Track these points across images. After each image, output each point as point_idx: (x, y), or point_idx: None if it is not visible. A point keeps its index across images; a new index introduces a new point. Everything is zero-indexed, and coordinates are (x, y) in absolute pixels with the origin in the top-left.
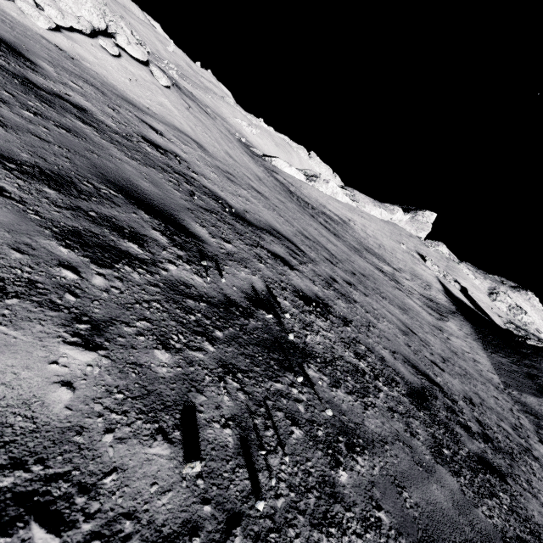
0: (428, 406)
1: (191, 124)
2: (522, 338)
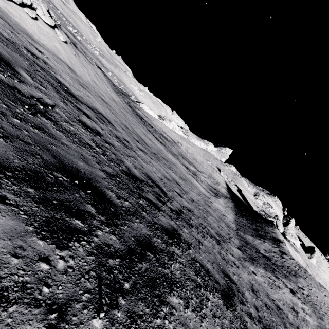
0: (136, 181)
1: (72, 60)
2: (260, 214)
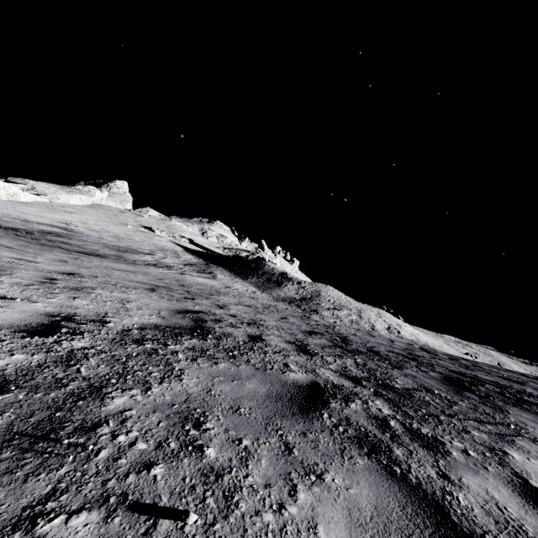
0: (348, 349)
1: None
2: (245, 258)
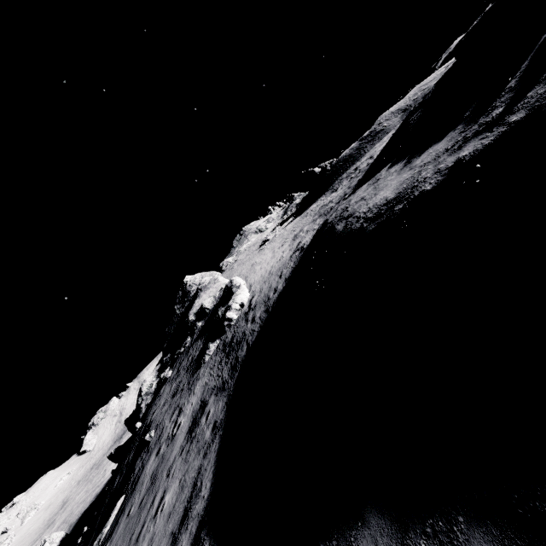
0: None
1: None
2: (327, 173)
